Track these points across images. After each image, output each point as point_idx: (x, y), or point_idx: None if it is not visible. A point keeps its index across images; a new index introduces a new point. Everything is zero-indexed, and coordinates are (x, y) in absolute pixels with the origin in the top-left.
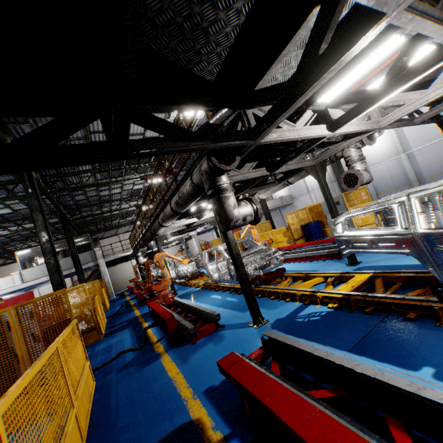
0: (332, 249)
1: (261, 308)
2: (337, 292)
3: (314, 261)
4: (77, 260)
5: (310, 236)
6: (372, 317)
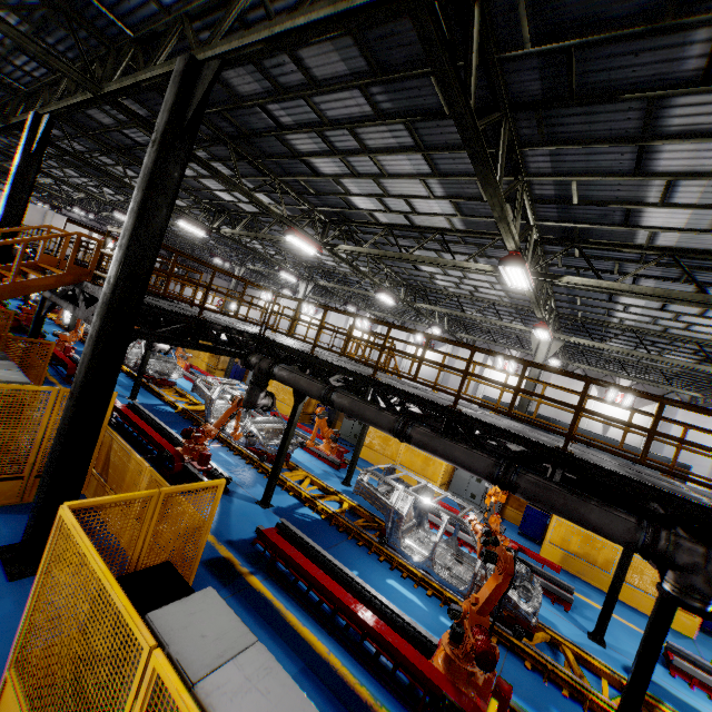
0: None
1: (141, 395)
2: (183, 406)
3: None
4: None
5: (231, 374)
6: (184, 419)
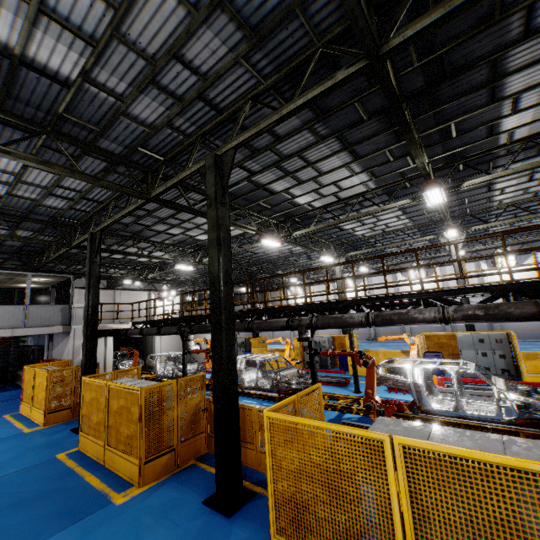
0: None
1: None
2: None
3: None
4: (95, 321)
5: None
6: None
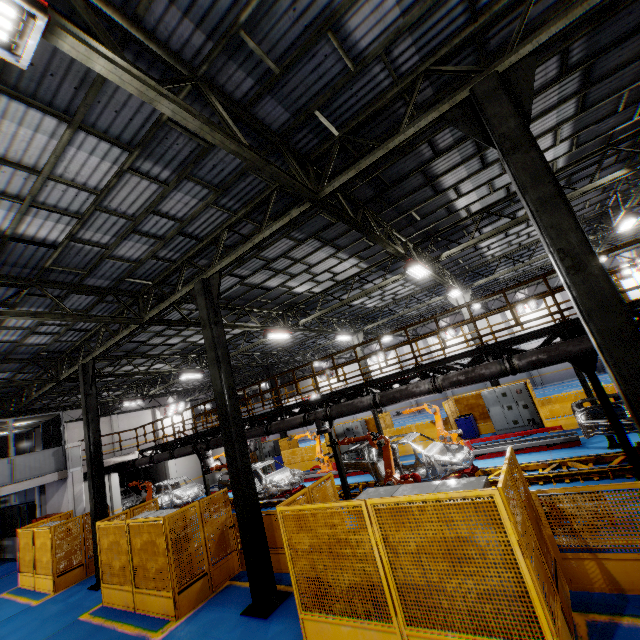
0: (569, 436)
1: None
2: None
3: (545, 452)
4: (100, 458)
5: (468, 432)
6: None
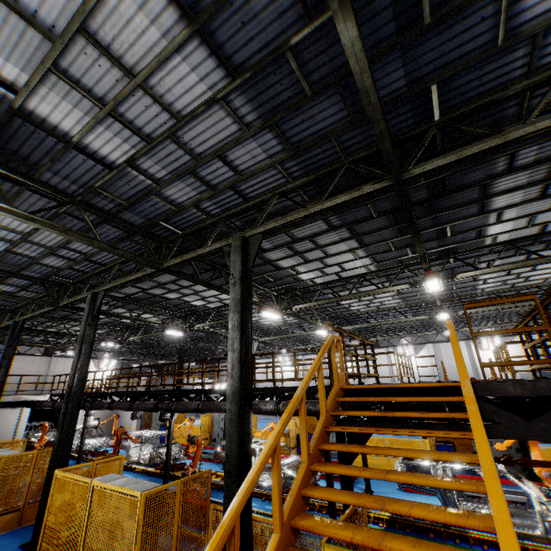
0: None
1: None
2: (385, 513)
3: None
4: (0, 396)
5: None
6: (411, 534)
